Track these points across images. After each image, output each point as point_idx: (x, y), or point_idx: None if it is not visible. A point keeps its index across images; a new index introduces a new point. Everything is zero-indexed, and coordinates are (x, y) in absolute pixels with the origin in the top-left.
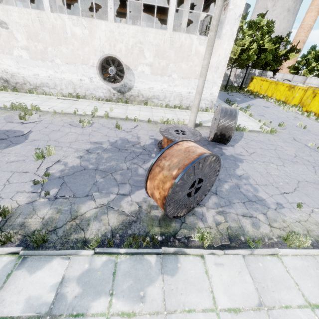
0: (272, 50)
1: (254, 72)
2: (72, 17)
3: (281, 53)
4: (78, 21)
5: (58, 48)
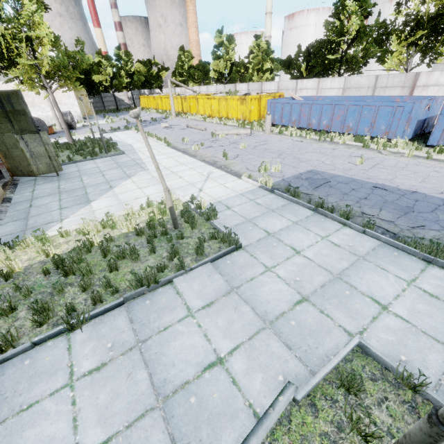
0: (142, 73)
1: (144, 92)
2: None
3: (154, 73)
4: None
5: None
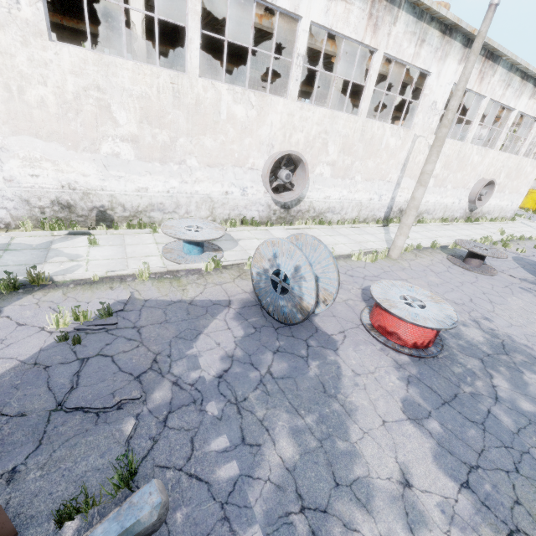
0: None
1: None
2: (479, 148)
3: None
4: (480, 151)
5: (456, 174)
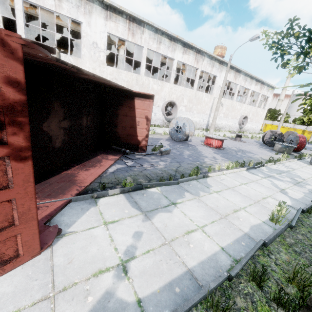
0: None
1: None
2: (239, 103)
3: None
4: (239, 104)
5: (231, 113)
